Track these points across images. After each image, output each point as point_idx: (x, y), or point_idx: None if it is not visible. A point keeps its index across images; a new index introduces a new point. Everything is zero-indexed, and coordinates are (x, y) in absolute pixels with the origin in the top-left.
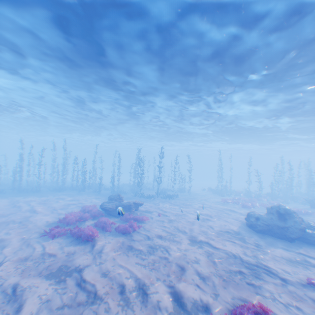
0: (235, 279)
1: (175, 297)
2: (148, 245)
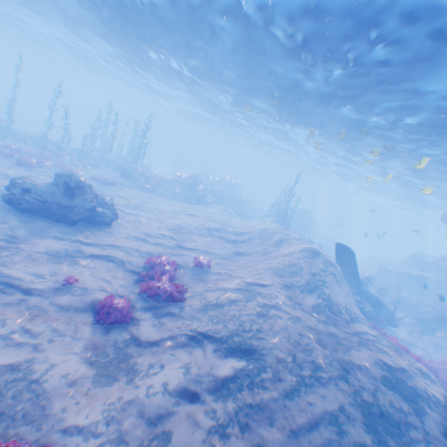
0: None
1: None
2: None
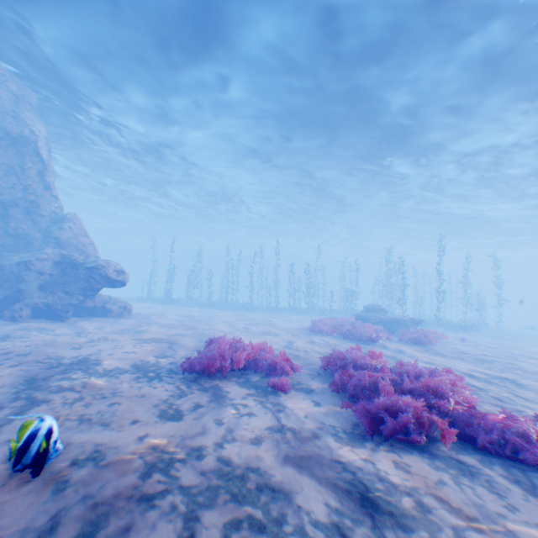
0: None
1: None
2: (472, 357)
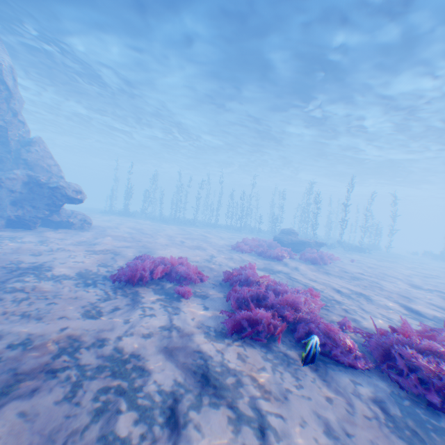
0: None
1: (406, 308)
2: (350, 276)
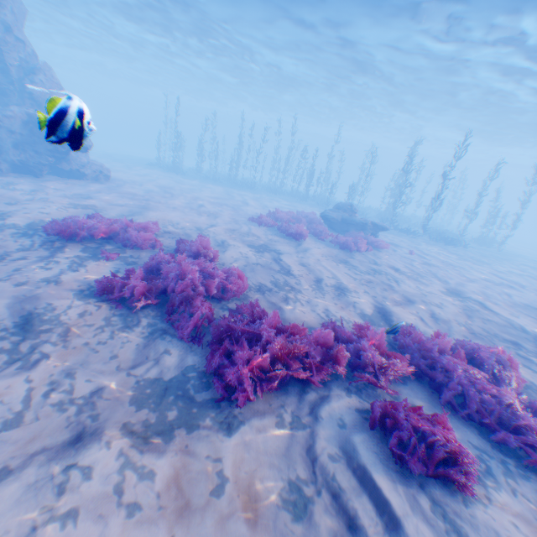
0: (495, 342)
1: (379, 310)
2: (370, 268)
